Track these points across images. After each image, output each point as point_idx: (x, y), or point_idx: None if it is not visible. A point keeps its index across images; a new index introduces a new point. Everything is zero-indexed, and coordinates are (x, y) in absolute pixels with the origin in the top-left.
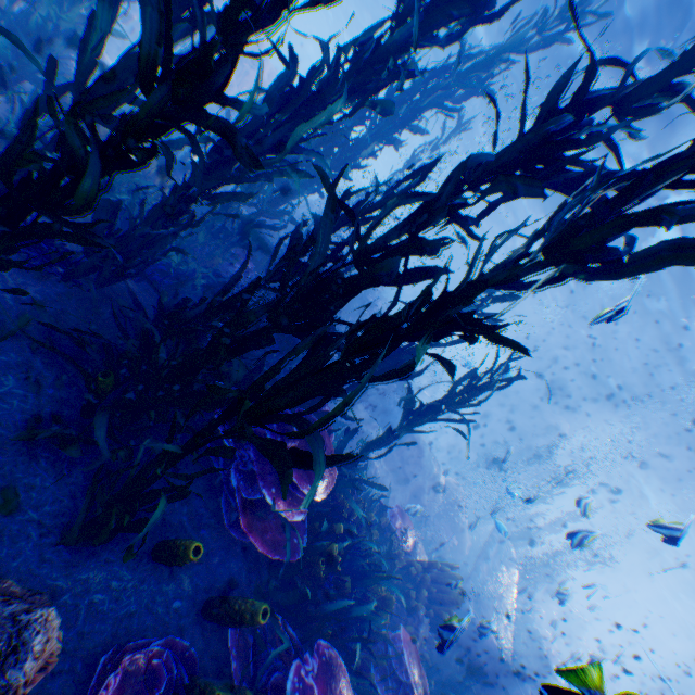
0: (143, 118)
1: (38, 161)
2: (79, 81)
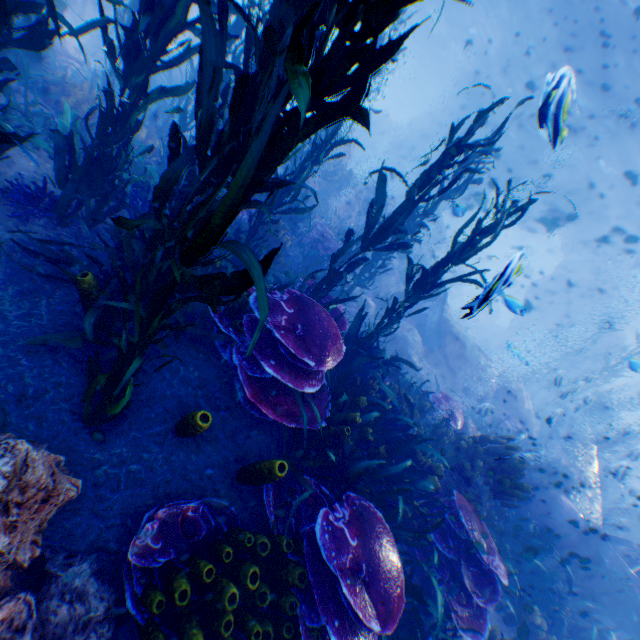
0: None
1: None
2: None
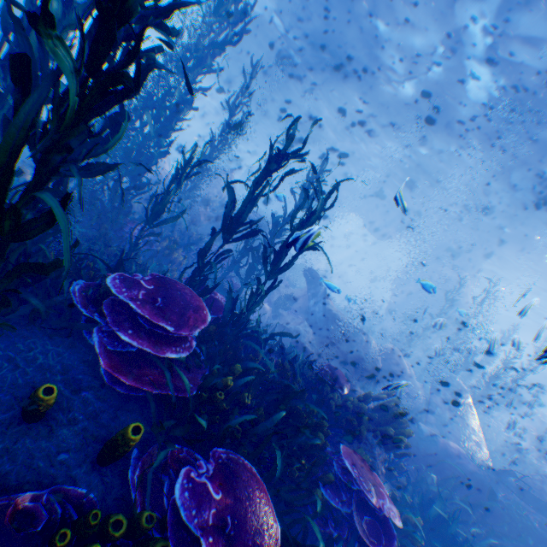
0: None
1: None
2: None
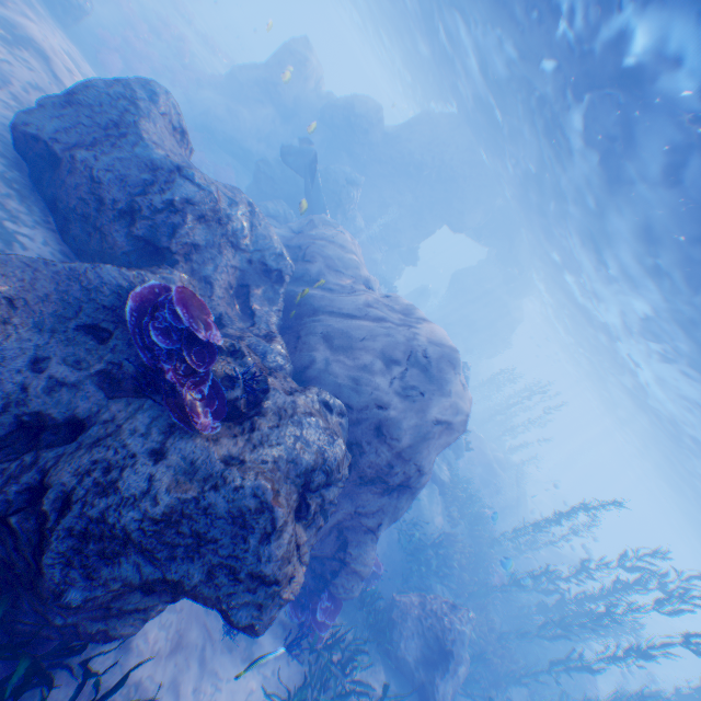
0: None
1: None
2: None
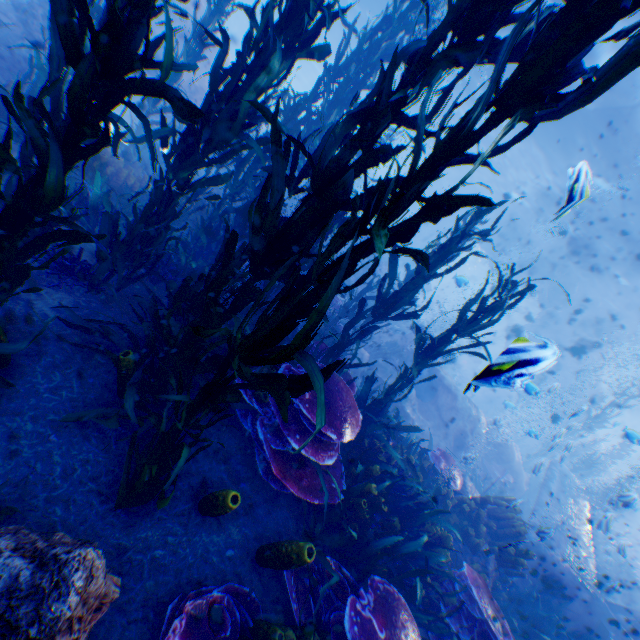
0: (77, 92)
1: (10, 161)
2: (53, 108)
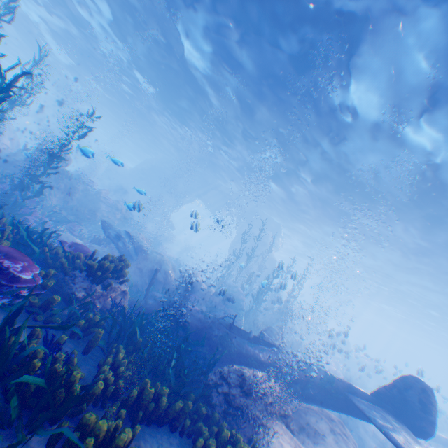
0: None
1: None
2: None
